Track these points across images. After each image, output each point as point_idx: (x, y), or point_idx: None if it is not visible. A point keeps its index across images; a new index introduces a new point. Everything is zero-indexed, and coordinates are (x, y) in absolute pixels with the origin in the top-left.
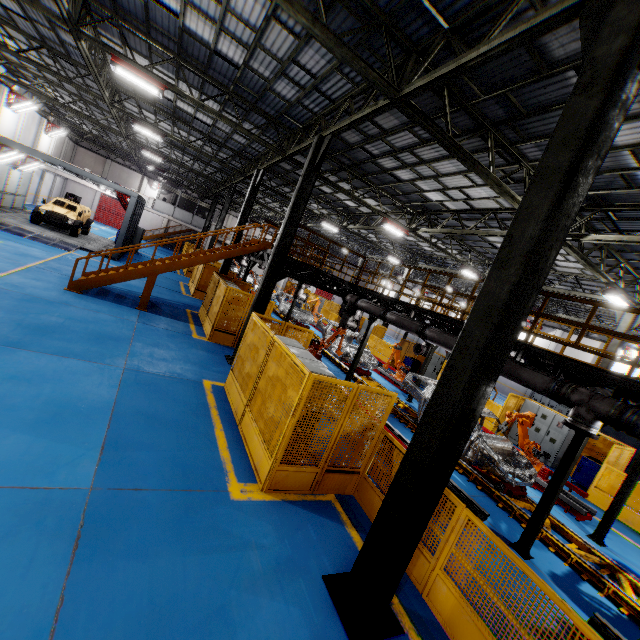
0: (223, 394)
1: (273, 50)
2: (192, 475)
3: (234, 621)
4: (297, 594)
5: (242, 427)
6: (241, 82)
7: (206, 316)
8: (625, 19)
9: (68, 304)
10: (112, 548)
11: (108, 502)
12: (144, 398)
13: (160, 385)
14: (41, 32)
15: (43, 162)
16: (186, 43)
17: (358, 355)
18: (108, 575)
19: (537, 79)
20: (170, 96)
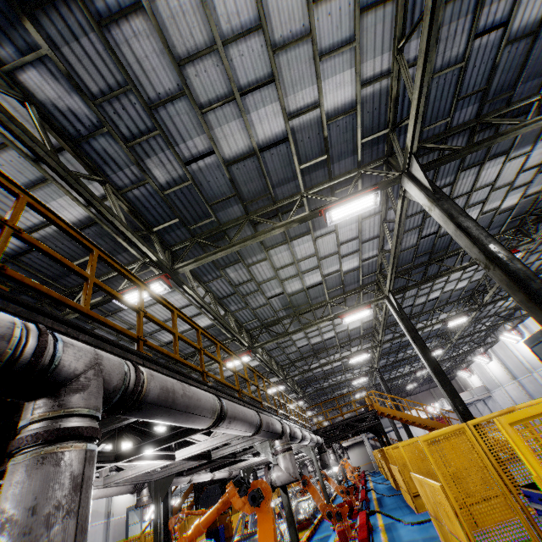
0: None
1: None
2: None
3: None
4: None
5: None
6: None
7: None
8: None
9: None
10: None
11: None
12: None
13: None
14: None
15: (177, 498)
16: None
17: None
18: None
19: None
20: None
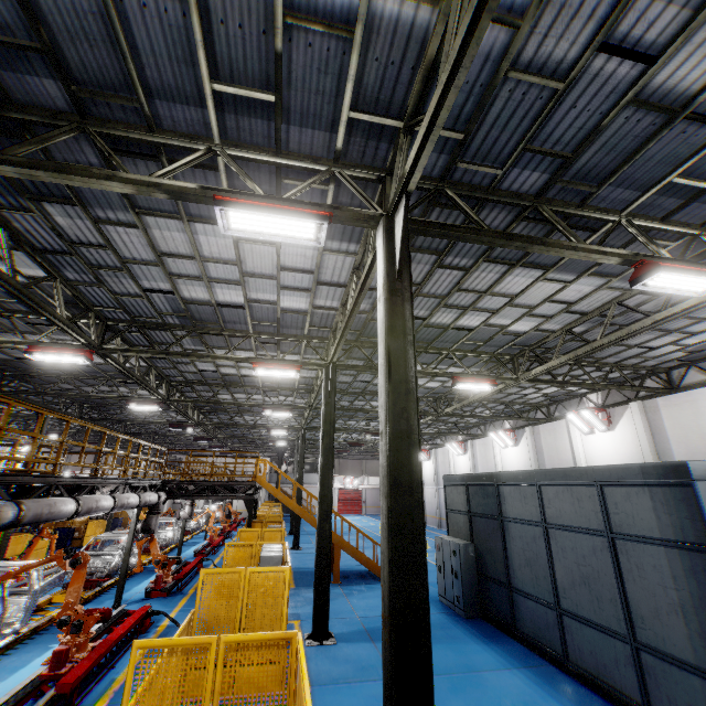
0: None
1: None
2: None
3: None
4: None
5: None
6: None
7: None
8: None
9: None
10: None
11: None
12: None
13: None
14: None
15: None
16: None
17: None
18: None
19: None
20: None
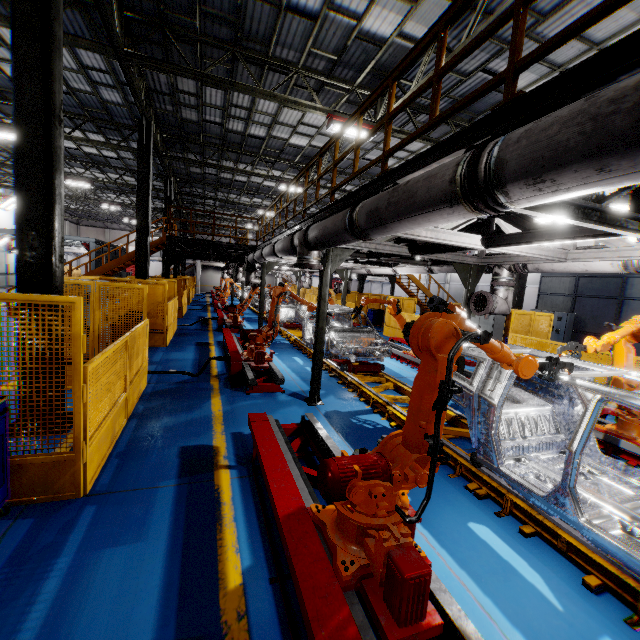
0: None
1: (67, 65)
2: None
3: None
4: None
5: None
6: (87, 106)
7: None
8: None
9: None
10: None
11: None
12: None
13: None
14: None
15: None
16: None
17: (260, 304)
18: None
19: None
20: (74, 145)
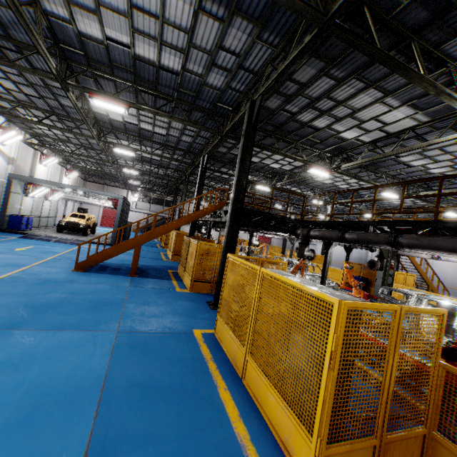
0: (215, 342)
1: (202, 45)
2: None
3: None
4: None
5: (247, 381)
6: (182, 87)
7: (184, 271)
8: None
9: (73, 281)
10: None
11: None
12: (137, 363)
13: (153, 344)
14: (50, 104)
15: (63, 192)
16: (138, 69)
17: (323, 280)
18: None
19: None
20: (135, 121)
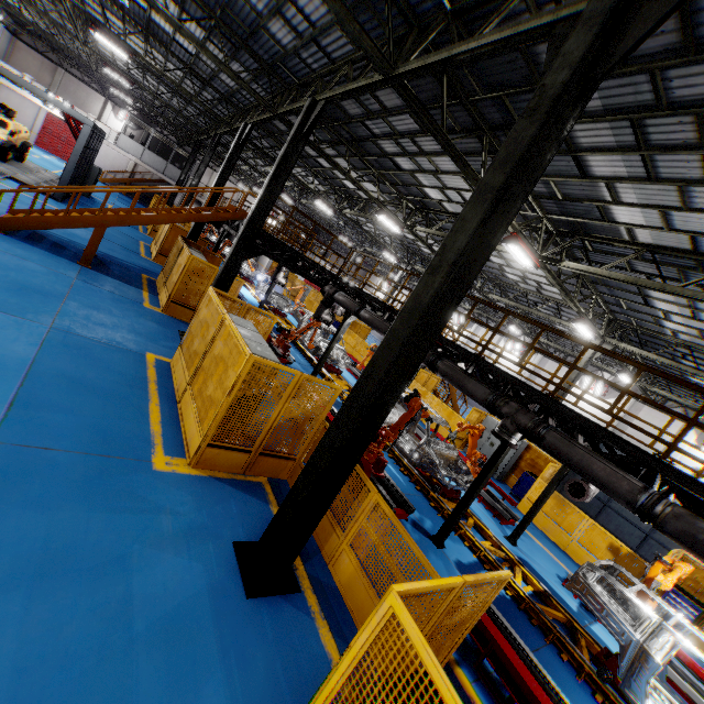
0: (167, 370)
1: None
2: (114, 443)
3: (132, 569)
4: (203, 554)
5: (181, 405)
6: (230, 10)
7: (164, 285)
8: (574, 53)
9: None
10: (9, 497)
11: (11, 456)
12: (71, 361)
13: (93, 351)
14: None
15: None
16: None
17: (328, 350)
18: (2, 520)
19: (530, 89)
20: (143, 4)
